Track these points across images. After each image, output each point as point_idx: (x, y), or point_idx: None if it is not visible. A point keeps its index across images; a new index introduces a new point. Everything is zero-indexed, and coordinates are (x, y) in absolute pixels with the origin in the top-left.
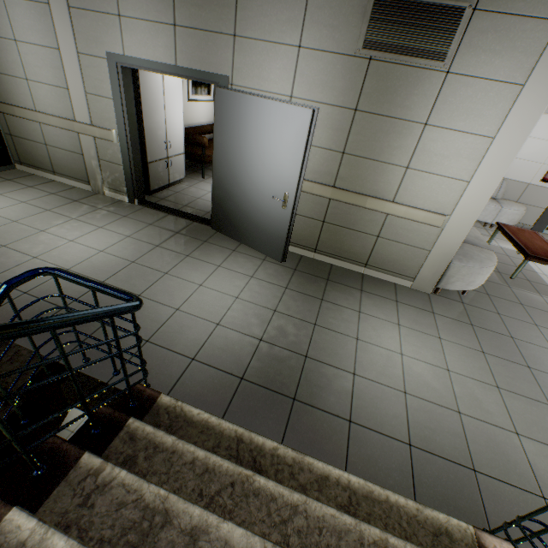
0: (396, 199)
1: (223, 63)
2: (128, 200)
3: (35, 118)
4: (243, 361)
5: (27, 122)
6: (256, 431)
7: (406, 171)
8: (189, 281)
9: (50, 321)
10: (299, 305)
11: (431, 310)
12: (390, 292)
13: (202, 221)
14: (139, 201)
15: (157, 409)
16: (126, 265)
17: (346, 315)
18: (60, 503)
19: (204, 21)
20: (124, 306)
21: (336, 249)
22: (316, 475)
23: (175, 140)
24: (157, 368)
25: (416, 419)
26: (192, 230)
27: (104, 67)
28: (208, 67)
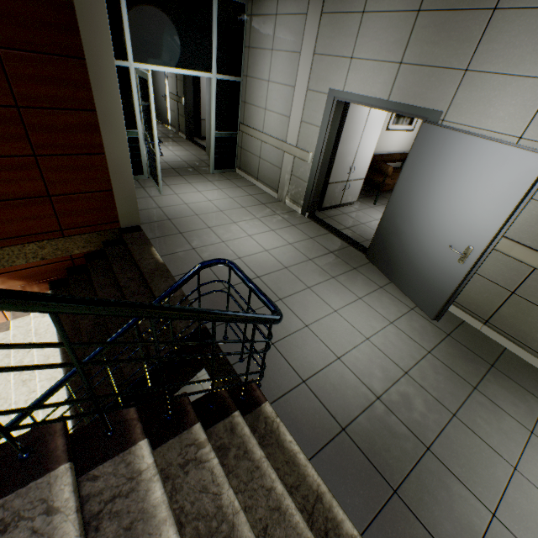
0: None
1: (441, 98)
2: (301, 212)
3: (260, 137)
4: (350, 411)
5: (254, 140)
6: (338, 498)
7: None
8: (326, 302)
9: (215, 314)
10: (439, 380)
11: None
12: None
13: (358, 247)
14: (308, 215)
15: (258, 413)
16: (280, 268)
17: (506, 426)
18: (170, 453)
19: (434, 58)
20: (267, 318)
21: (520, 332)
22: None
23: (359, 166)
24: (272, 373)
25: None
26: (345, 253)
27: (323, 100)
28: (421, 102)
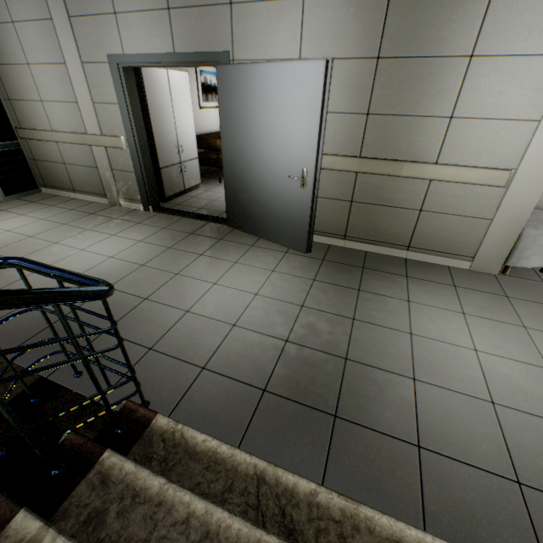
0: (440, 160)
1: (222, 38)
2: (143, 208)
3: (52, 138)
4: (265, 368)
5: (47, 144)
6: (285, 464)
7: (450, 122)
8: (202, 280)
9: None
10: (331, 298)
11: (504, 293)
12: (443, 276)
13: (217, 220)
14: (153, 208)
15: (149, 436)
16: (135, 268)
17: (392, 306)
18: None
19: None
20: (76, 290)
21: (370, 232)
22: (380, 539)
23: (187, 145)
24: (160, 381)
25: (519, 441)
26: (207, 230)
27: (107, 71)
28: (207, 46)
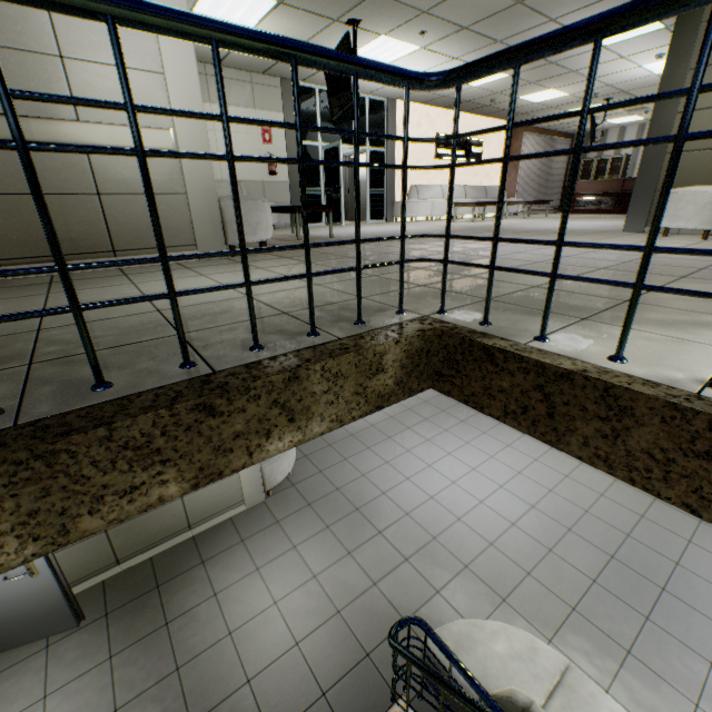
0: None
1: None
2: None
3: None
4: None
5: None
6: None
7: None
8: None
9: None
10: (143, 663)
11: (275, 519)
12: (231, 534)
13: None
14: None
15: None
16: None
17: (205, 614)
18: None
19: None
20: None
21: (145, 540)
22: None
23: None
24: None
25: (317, 660)
26: None
27: None
28: None
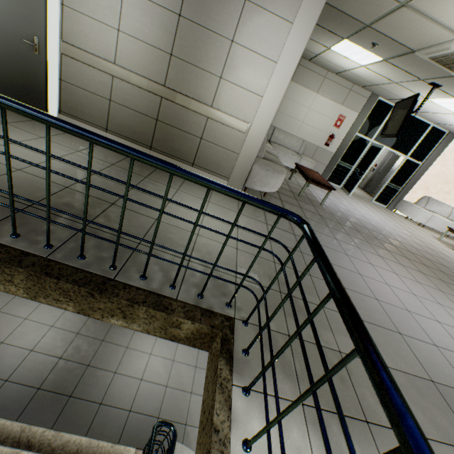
0: None
1: None
2: None
3: None
4: (43, 376)
5: None
6: (39, 421)
7: None
8: (17, 316)
9: None
10: (97, 326)
11: None
12: None
13: None
14: None
15: None
16: None
17: (127, 330)
18: None
19: None
20: None
21: None
22: (63, 441)
23: None
24: None
25: (141, 394)
26: None
27: None
28: None
